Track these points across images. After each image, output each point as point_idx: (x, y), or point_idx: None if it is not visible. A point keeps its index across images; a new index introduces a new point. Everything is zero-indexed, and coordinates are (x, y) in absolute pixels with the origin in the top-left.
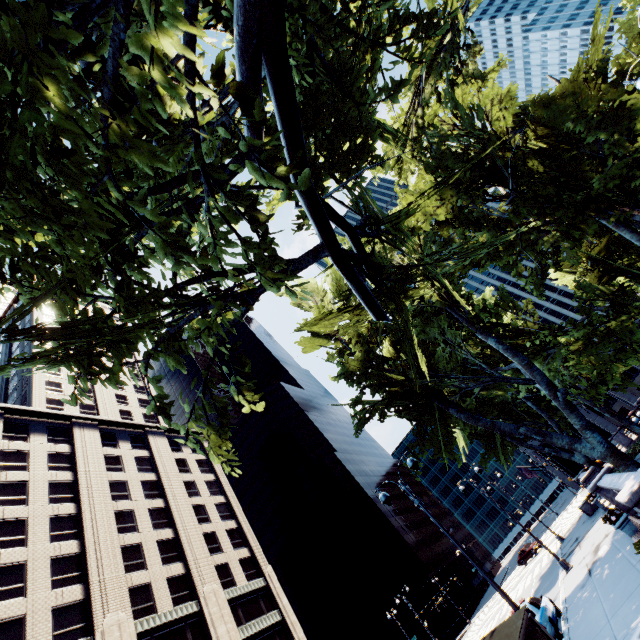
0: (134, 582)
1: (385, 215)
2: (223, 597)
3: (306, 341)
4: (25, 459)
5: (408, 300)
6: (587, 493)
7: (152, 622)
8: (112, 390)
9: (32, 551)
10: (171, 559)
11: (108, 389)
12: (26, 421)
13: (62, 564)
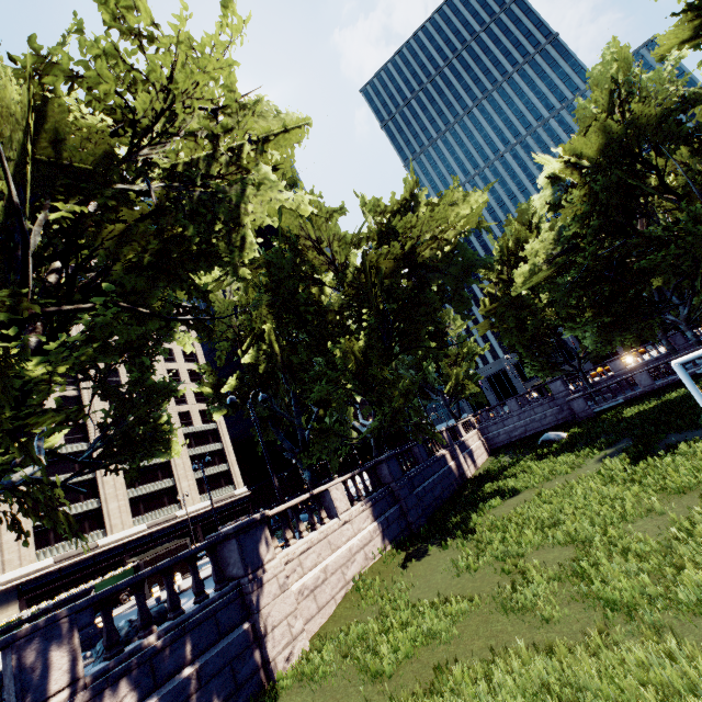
0: None
1: (154, 391)
2: (181, 432)
3: None
4: None
5: (168, 428)
6: None
7: None
8: None
9: None
10: None
11: None
12: None
13: (66, 401)
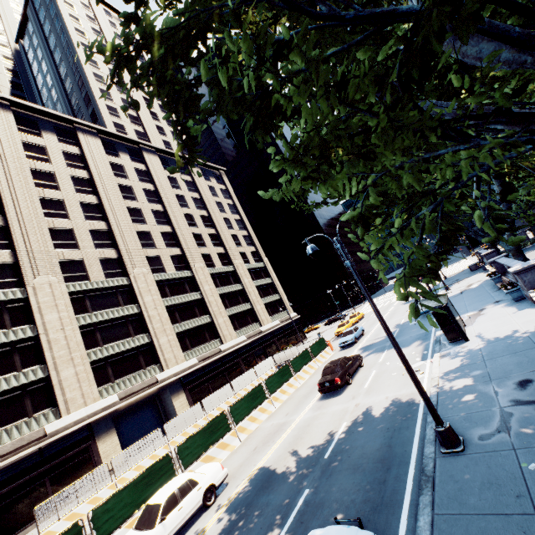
0: (202, 252)
1: None
2: (245, 267)
3: None
4: (123, 171)
5: None
6: (474, 259)
7: (214, 271)
8: (152, 121)
9: (150, 227)
10: (217, 245)
11: (149, 120)
12: (112, 141)
13: (166, 236)
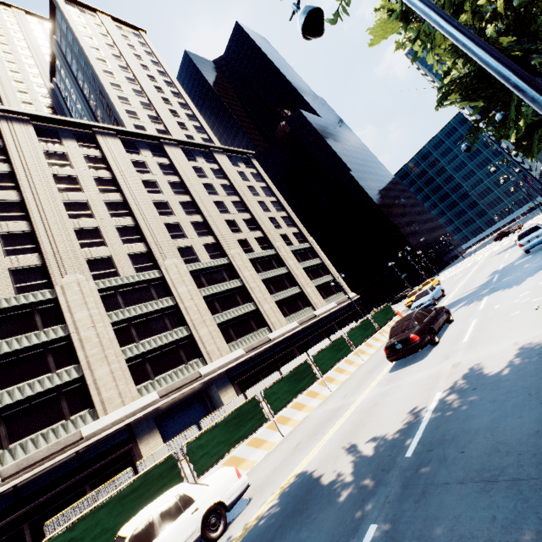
0: (238, 238)
1: None
2: (288, 249)
3: (381, 25)
4: (146, 167)
5: None
6: None
7: (254, 256)
8: (172, 118)
9: (179, 218)
10: (253, 229)
11: (169, 117)
12: (132, 141)
13: (197, 226)
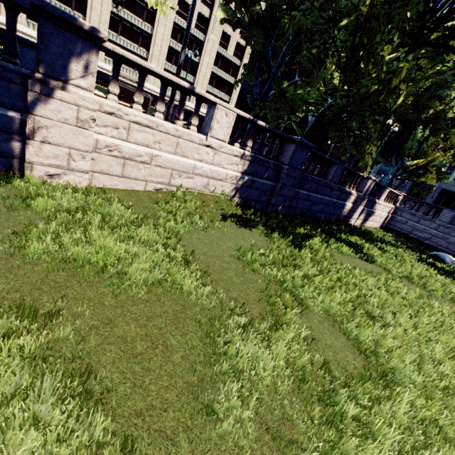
0: None
1: None
2: (216, 48)
3: None
4: None
5: None
6: None
7: (182, 24)
8: None
9: None
10: (206, 4)
11: None
12: None
13: None
